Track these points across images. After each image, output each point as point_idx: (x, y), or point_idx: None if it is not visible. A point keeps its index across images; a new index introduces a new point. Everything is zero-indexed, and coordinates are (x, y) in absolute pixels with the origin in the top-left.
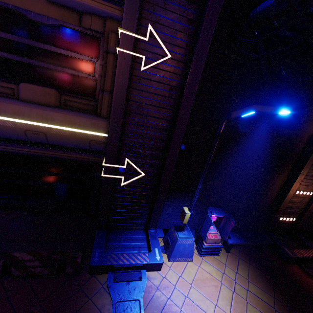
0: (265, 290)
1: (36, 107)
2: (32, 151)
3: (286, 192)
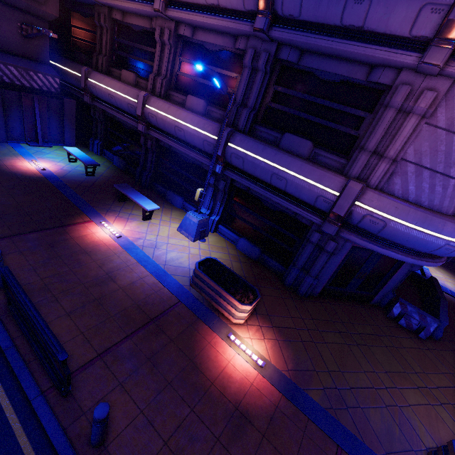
0: None
1: None
2: None
3: None
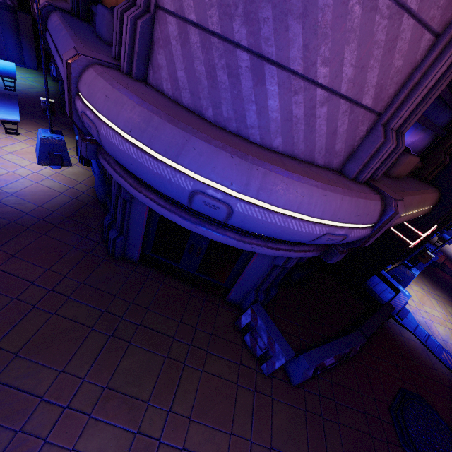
0: (441, 292)
1: (421, 191)
2: None
3: (451, 217)
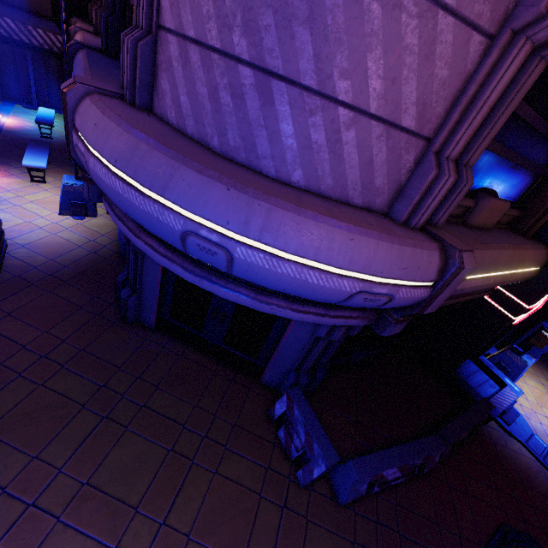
0: None
1: (513, 245)
2: (451, 302)
3: None
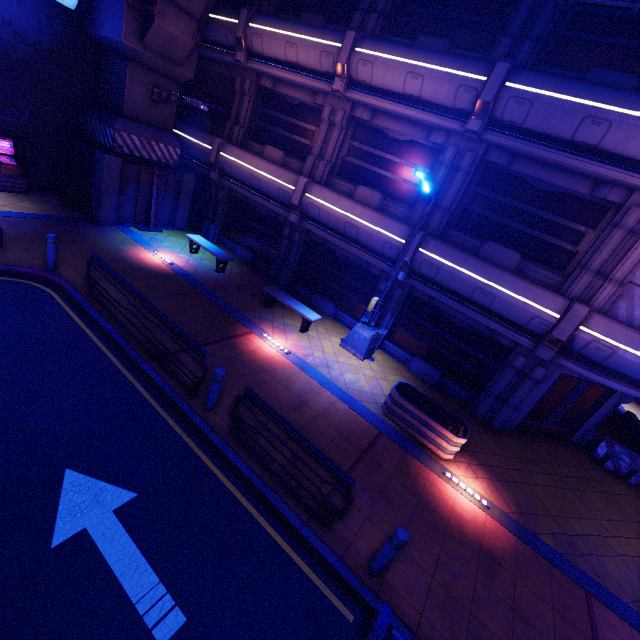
0: None
1: None
2: None
3: None
